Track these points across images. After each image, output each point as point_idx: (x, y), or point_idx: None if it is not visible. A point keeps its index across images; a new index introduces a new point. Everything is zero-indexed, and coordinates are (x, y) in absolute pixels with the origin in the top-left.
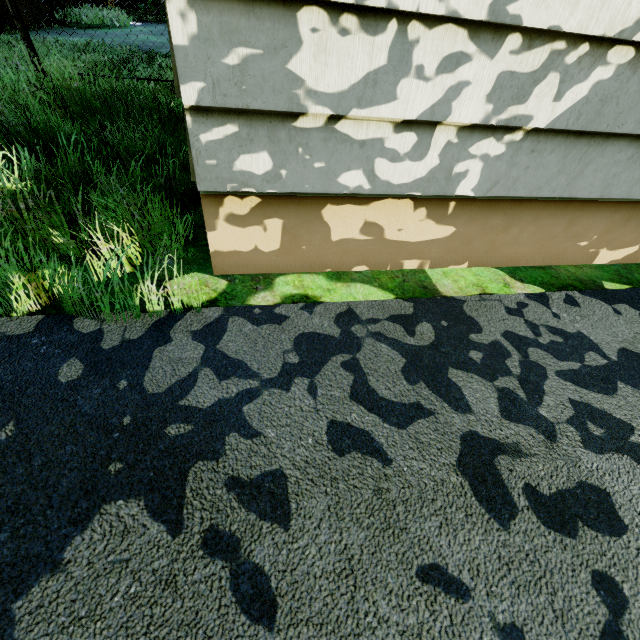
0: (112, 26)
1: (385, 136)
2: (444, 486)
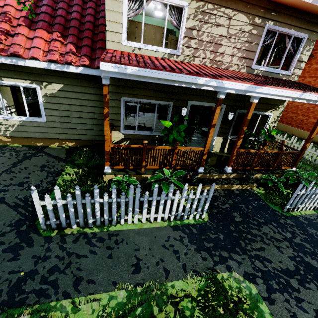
0: None
1: None
2: None
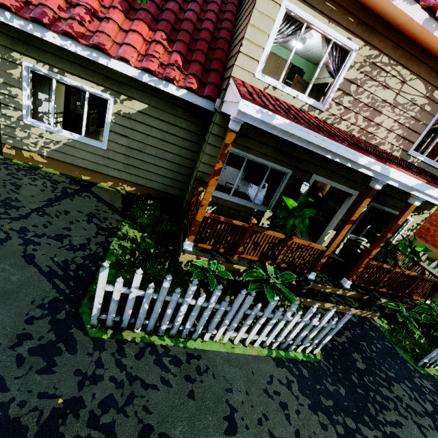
0: None
1: (30, 144)
2: (4, 173)
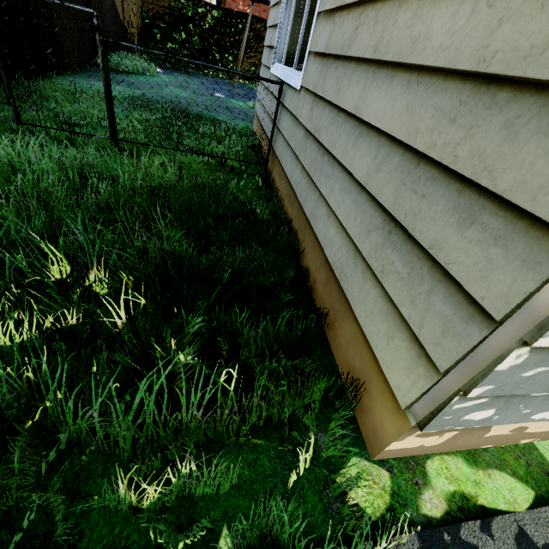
0: (141, 72)
1: None
2: None
